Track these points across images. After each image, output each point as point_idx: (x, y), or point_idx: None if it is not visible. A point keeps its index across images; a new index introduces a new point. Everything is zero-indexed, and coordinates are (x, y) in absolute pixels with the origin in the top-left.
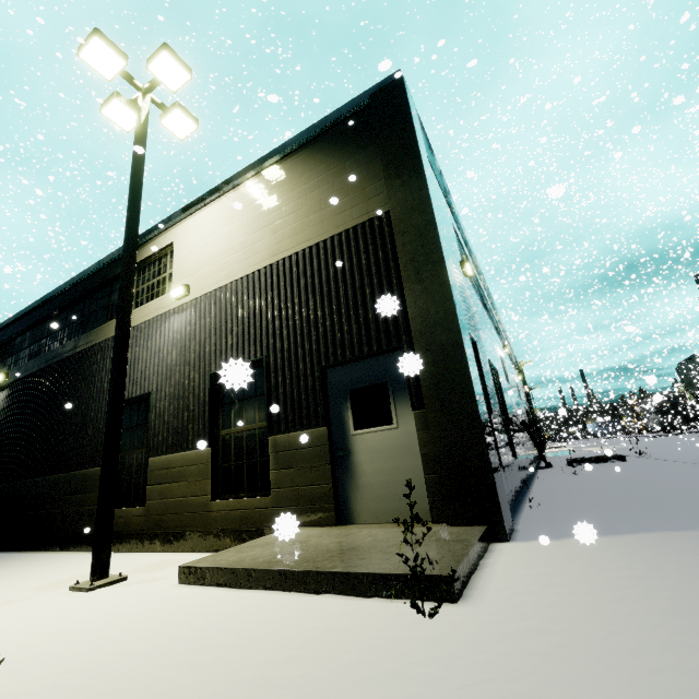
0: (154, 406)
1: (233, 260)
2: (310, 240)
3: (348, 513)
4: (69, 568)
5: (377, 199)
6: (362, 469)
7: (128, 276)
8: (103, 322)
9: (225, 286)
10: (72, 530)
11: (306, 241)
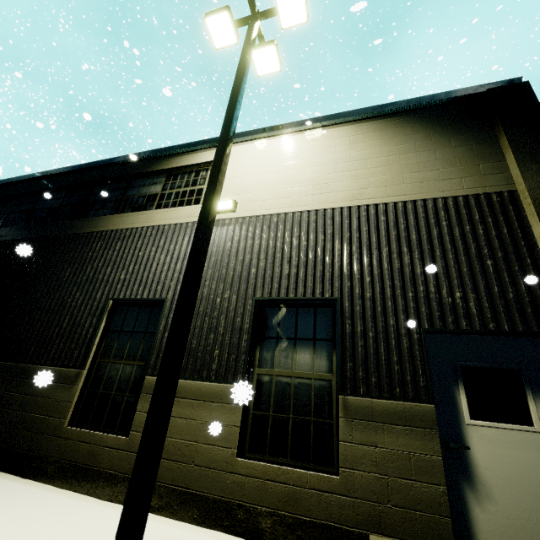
0: (166, 316)
1: (298, 192)
2: (405, 195)
3: (466, 535)
4: (13, 521)
5: (495, 177)
6: (485, 474)
7: (222, 166)
8: (110, 212)
9: (285, 214)
10: (3, 440)
11: (399, 195)
